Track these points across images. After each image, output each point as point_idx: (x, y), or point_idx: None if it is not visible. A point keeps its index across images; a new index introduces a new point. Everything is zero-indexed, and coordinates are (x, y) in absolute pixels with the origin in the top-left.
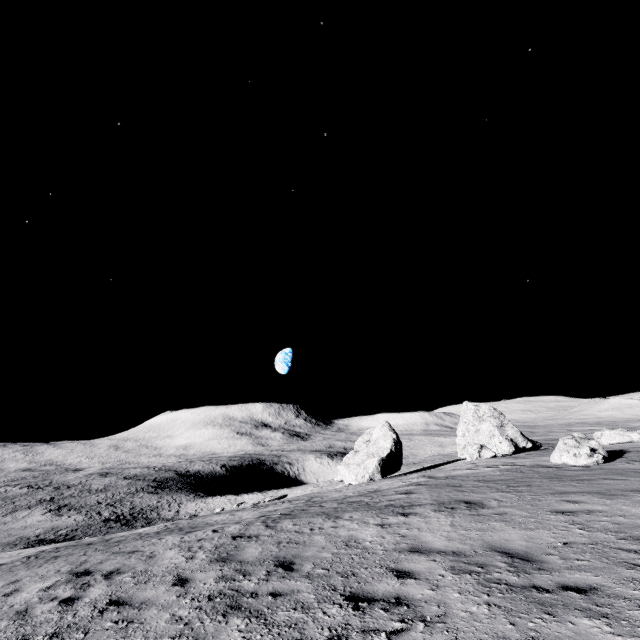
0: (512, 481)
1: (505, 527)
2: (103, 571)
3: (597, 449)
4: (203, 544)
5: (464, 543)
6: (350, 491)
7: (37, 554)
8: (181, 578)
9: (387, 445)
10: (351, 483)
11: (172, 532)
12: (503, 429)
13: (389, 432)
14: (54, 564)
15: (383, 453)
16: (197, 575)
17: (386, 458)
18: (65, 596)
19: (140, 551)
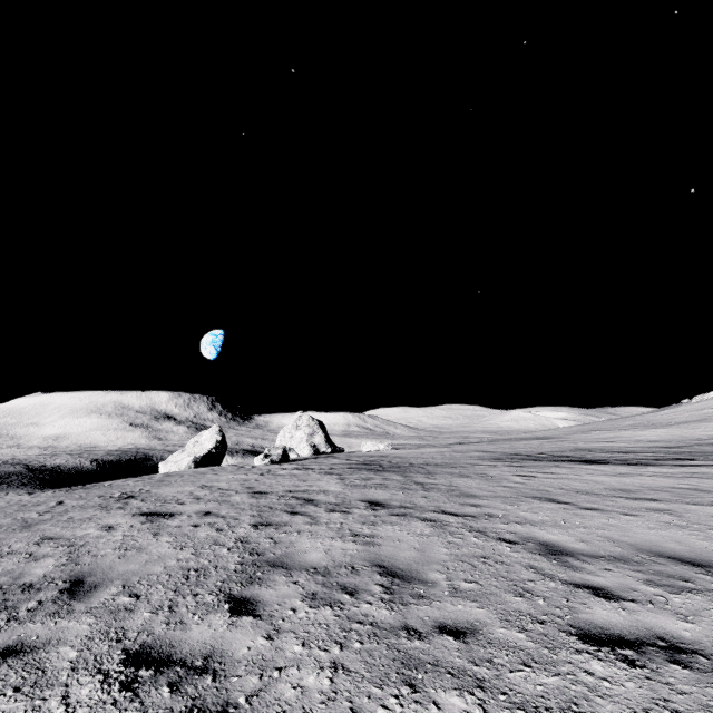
0: (177, 475)
1: (55, 496)
2: None
3: (275, 456)
4: None
5: (8, 503)
6: None
7: None
8: None
9: (209, 446)
10: None
11: None
12: (313, 437)
13: (216, 435)
14: None
15: (201, 453)
16: None
17: (202, 457)
18: None
19: None
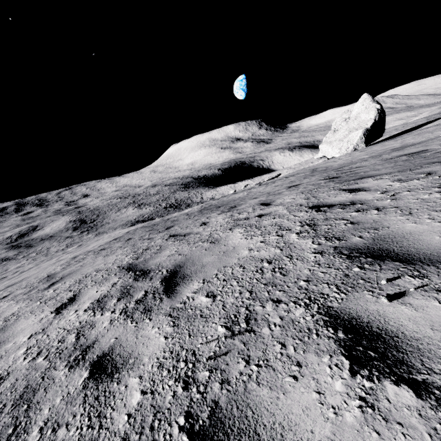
0: None
1: None
2: (162, 270)
3: None
4: (276, 222)
5: None
6: (353, 157)
7: (122, 236)
8: (342, 321)
9: (370, 117)
10: (334, 156)
11: (212, 210)
12: None
13: (372, 104)
14: (123, 250)
15: (367, 125)
16: (385, 312)
17: (370, 128)
18: (105, 344)
19: (195, 233)
